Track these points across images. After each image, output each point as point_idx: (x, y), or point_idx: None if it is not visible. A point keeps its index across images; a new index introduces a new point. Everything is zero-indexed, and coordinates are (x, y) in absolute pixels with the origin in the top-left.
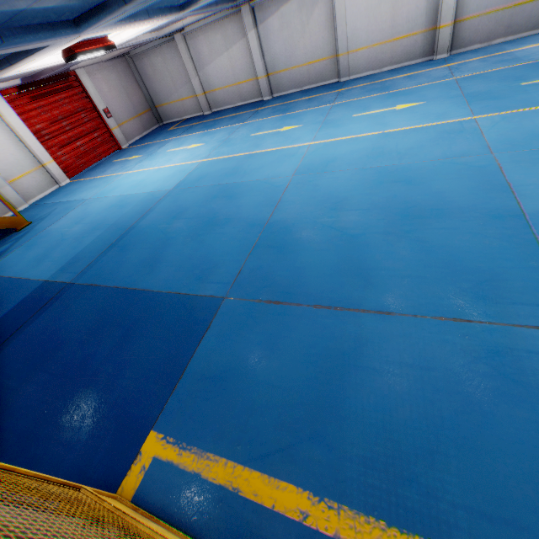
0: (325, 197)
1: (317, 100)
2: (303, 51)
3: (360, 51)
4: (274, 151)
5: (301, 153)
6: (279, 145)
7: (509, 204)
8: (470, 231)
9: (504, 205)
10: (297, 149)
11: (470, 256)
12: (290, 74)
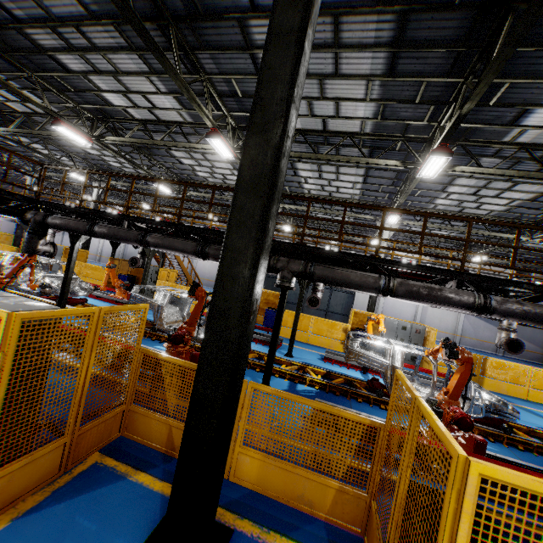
0: None
1: None
2: None
3: None
4: None
5: None
6: None
7: None
8: None
9: None
10: None
11: None
12: None
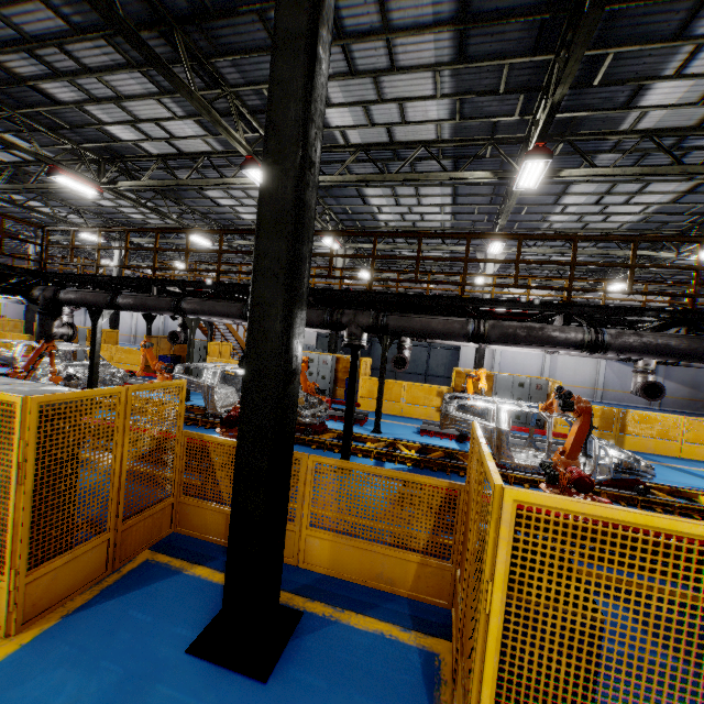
0: None
1: None
2: None
3: None
4: None
5: None
6: None
7: None
8: None
9: None
10: None
11: None
12: None
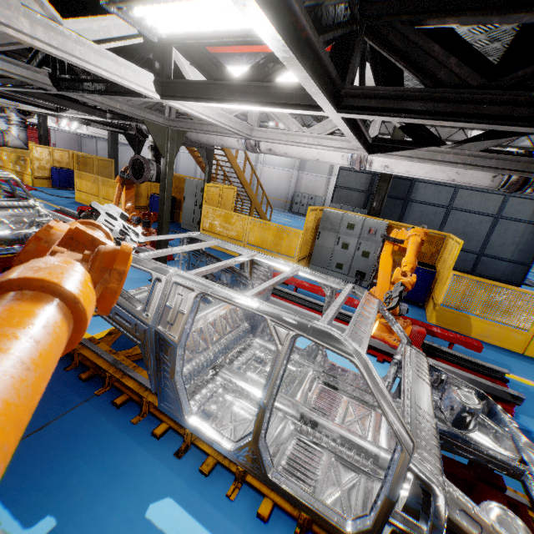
0: None
1: None
2: (124, 161)
3: None
4: None
5: None
6: None
7: None
8: None
9: None
10: None
11: None
12: (120, 165)
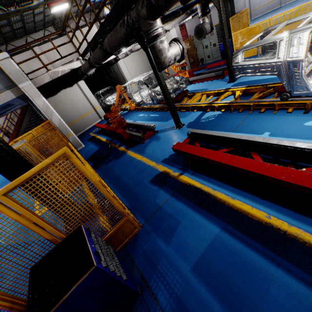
0: None
1: (265, 17)
2: None
3: None
4: None
5: None
6: None
7: None
8: None
9: None
10: None
11: None
12: (259, 9)
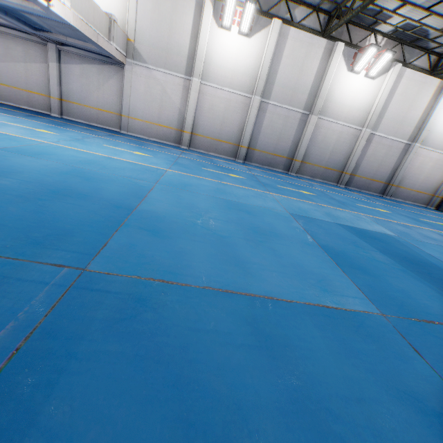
0: (2, 166)
1: (92, 131)
2: (96, 99)
3: (137, 121)
4: (6, 134)
5: (30, 143)
6: (18, 133)
7: (134, 203)
8: (90, 209)
9: (129, 203)
10: (30, 140)
11: (68, 220)
12: (82, 108)
